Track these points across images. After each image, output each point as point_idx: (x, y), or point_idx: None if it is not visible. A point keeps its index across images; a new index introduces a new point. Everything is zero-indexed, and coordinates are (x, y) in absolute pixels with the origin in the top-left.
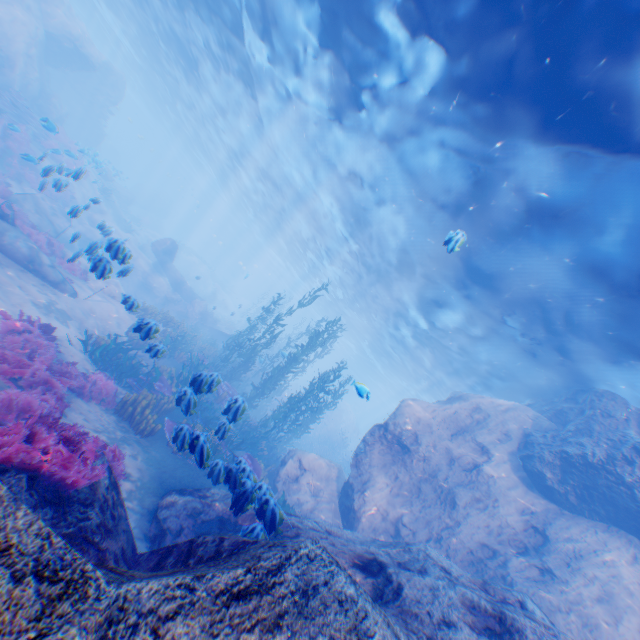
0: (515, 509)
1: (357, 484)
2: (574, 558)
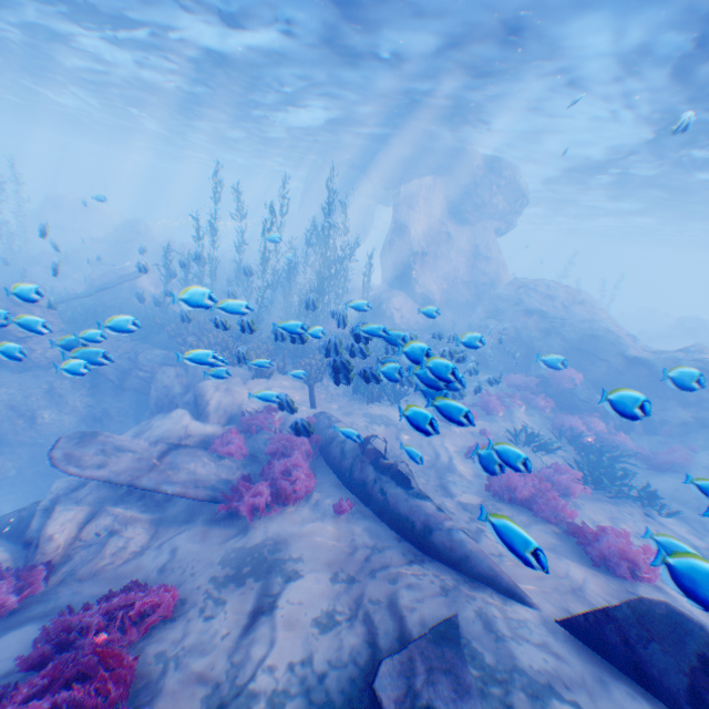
0: (464, 242)
1: (425, 291)
2: (487, 246)
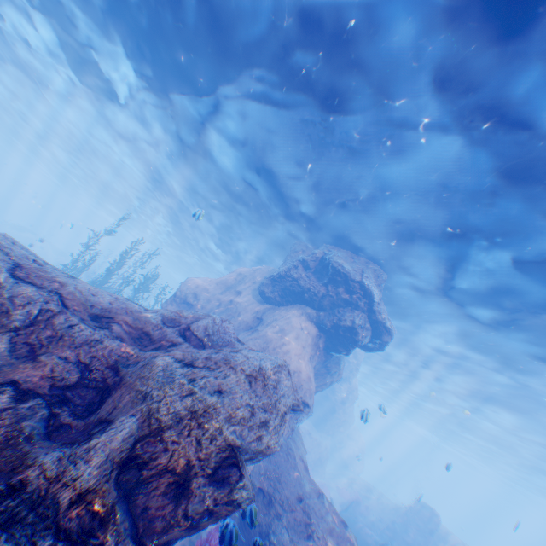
0: (250, 313)
1: None
2: (271, 321)
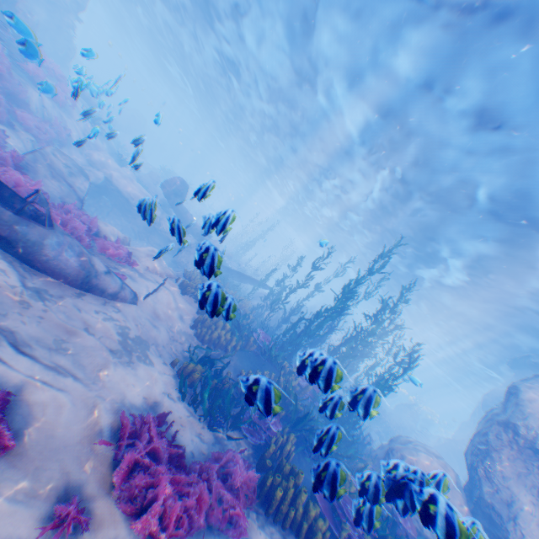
0: None
1: (502, 508)
2: None
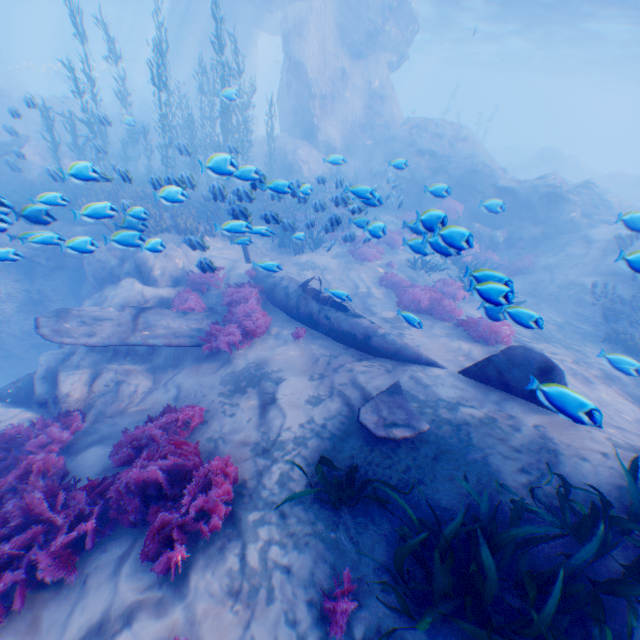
0: (359, 81)
1: (327, 139)
2: (381, 84)
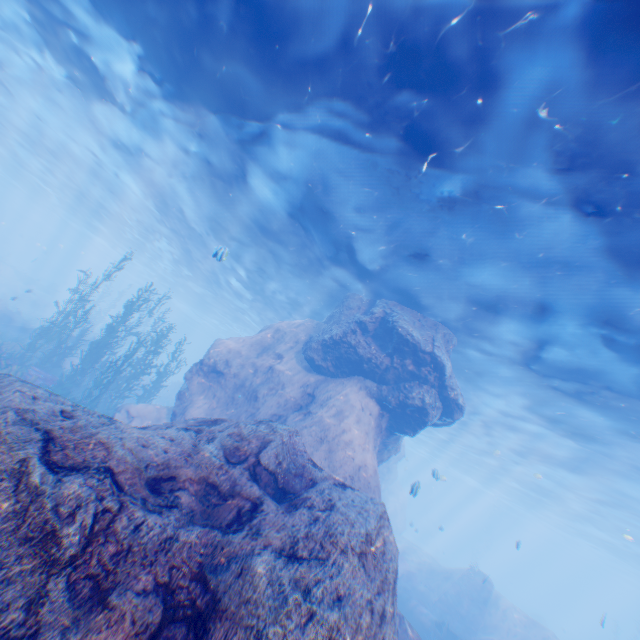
0: (298, 386)
1: (182, 411)
2: (326, 400)
